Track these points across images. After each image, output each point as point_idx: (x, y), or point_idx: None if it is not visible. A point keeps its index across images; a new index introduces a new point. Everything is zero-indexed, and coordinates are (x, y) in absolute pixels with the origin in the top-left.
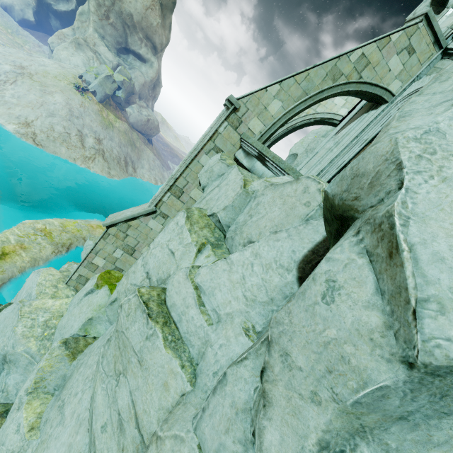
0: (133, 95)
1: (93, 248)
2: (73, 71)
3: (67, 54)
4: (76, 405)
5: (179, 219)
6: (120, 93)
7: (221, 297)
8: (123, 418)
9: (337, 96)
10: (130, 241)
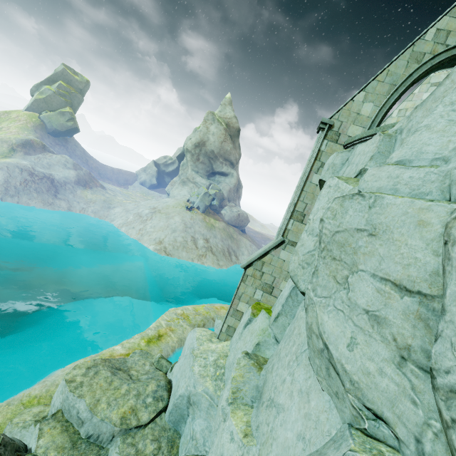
0: (224, 201)
1: (236, 294)
2: (183, 199)
3: (178, 191)
4: (289, 387)
5: (329, 183)
6: (215, 202)
7: (435, 146)
8: (375, 310)
9: (429, 72)
10: (267, 279)
